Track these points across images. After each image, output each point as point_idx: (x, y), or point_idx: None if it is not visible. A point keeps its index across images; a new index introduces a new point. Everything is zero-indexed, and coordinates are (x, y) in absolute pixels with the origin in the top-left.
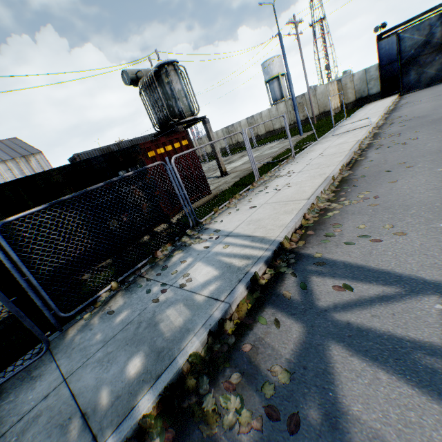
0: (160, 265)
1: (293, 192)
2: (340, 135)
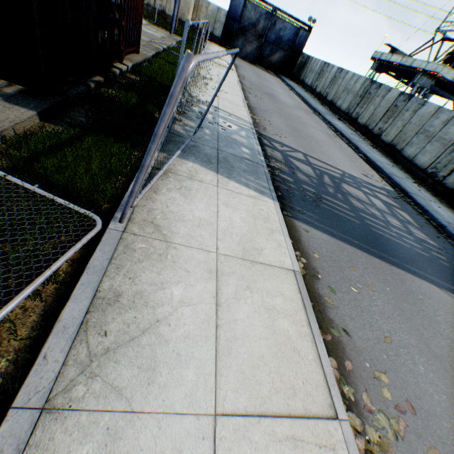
0: (189, 109)
1: (231, 98)
2: (218, 65)
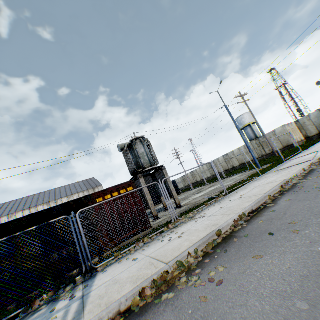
0: (24, 319)
1: (175, 246)
2: (280, 171)
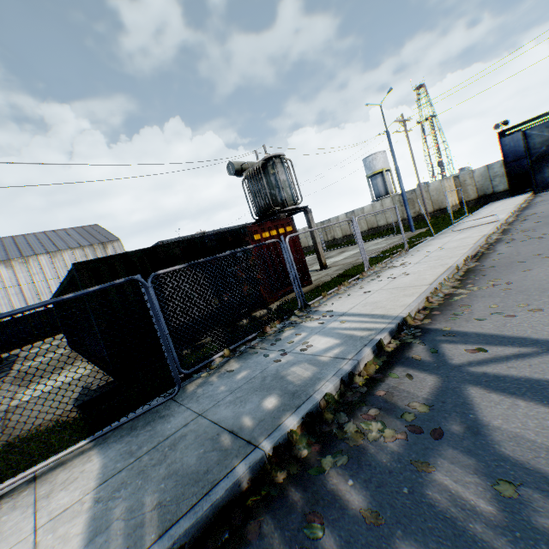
0: (271, 339)
1: (411, 279)
2: (461, 230)
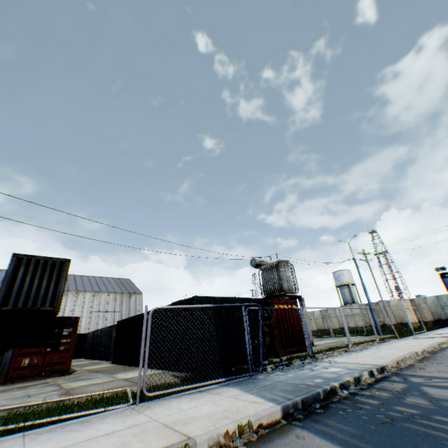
0: (297, 366)
1: (384, 354)
2: (420, 338)
